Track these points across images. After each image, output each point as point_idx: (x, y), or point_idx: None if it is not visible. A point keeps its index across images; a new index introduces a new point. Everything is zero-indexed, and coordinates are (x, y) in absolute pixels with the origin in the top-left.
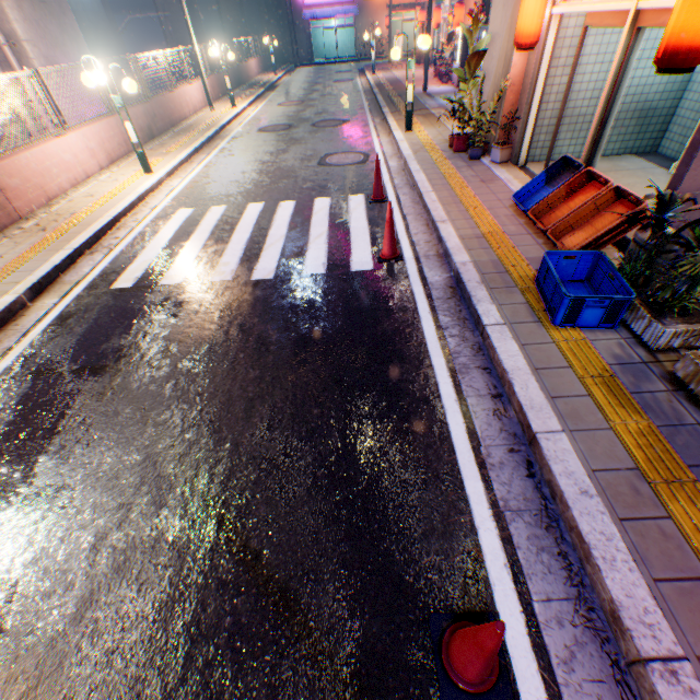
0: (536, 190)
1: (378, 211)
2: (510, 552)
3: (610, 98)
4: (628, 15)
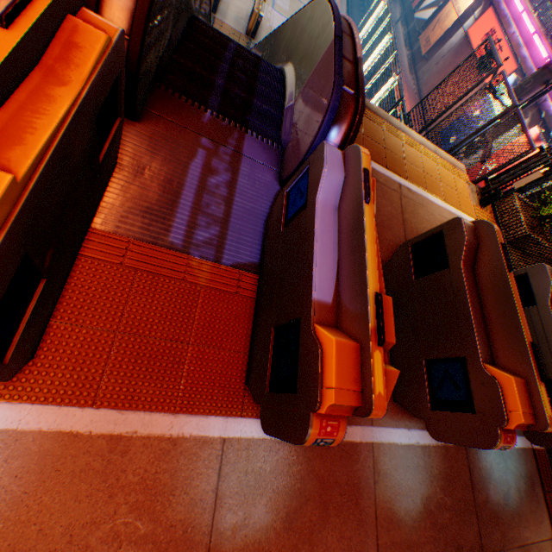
0: None
1: None
2: None
3: None
4: None
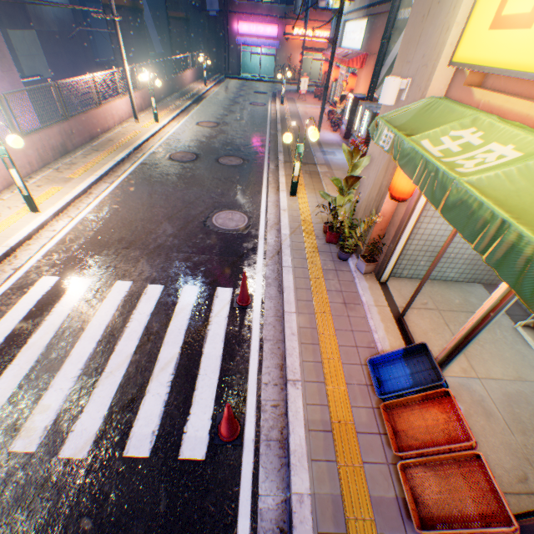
0: (393, 358)
1: (239, 324)
2: None
3: (480, 325)
4: None
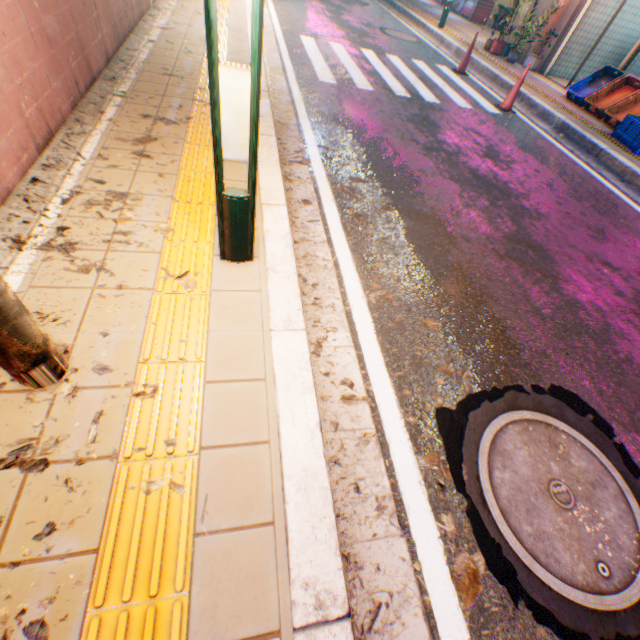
0: (580, 89)
1: (468, 81)
2: None
3: None
4: None
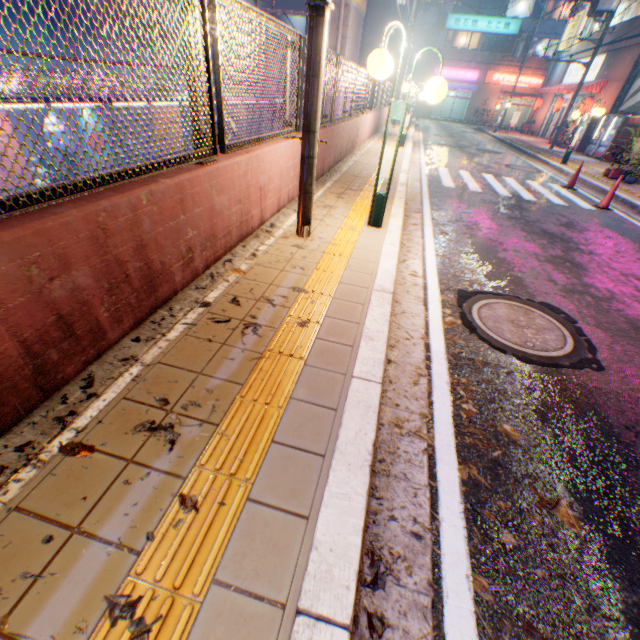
0: None
1: (574, 193)
2: None
3: None
4: None
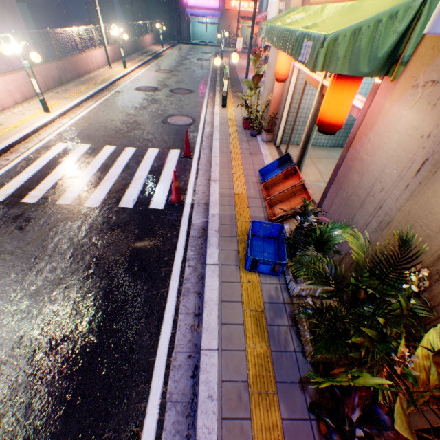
0: (273, 169)
1: (184, 164)
2: (159, 432)
3: (310, 128)
4: (319, 85)
